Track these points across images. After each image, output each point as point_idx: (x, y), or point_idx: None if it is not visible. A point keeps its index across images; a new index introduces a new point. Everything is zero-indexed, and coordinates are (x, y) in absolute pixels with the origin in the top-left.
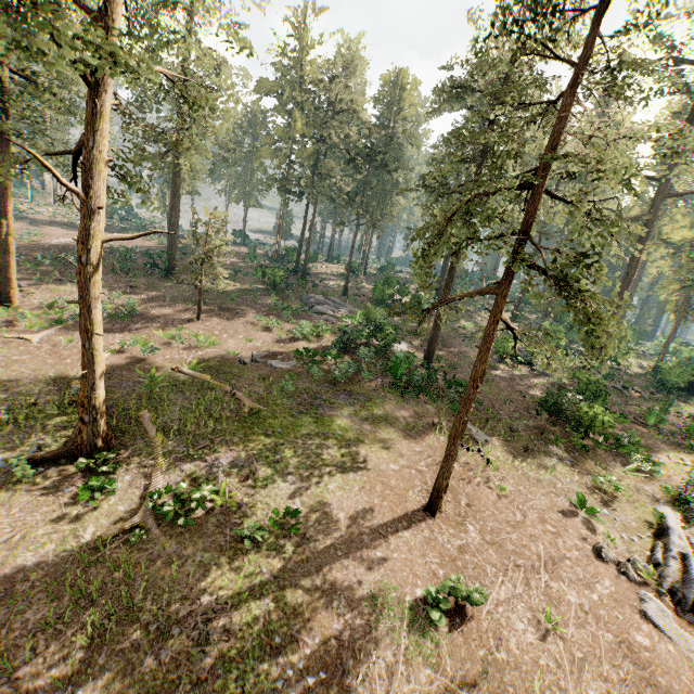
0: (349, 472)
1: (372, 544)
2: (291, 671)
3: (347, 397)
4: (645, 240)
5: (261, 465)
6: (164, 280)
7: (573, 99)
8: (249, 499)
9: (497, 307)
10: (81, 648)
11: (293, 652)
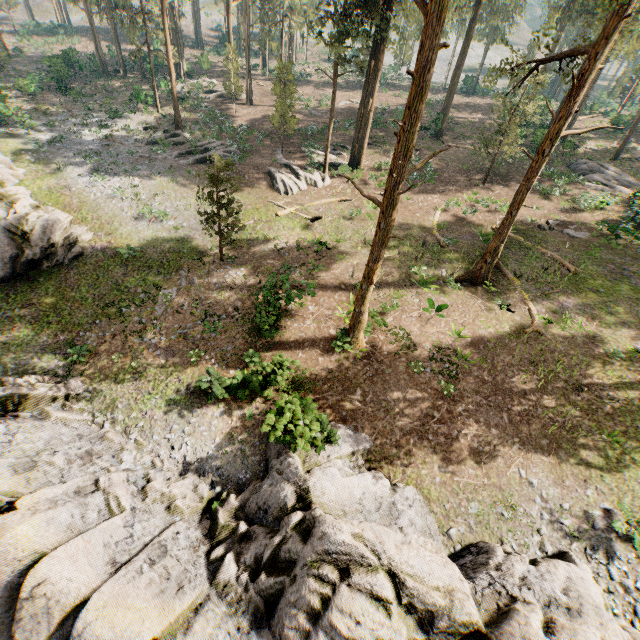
0: None
1: None
2: None
3: None
4: None
5: (599, 313)
6: (435, 142)
7: None
8: (600, 333)
9: None
10: (536, 380)
11: None
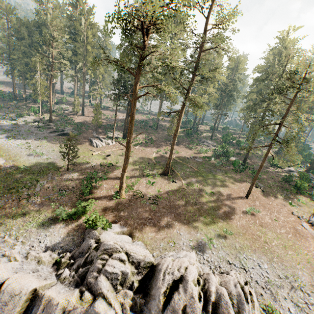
0: (224, 187)
1: (232, 200)
2: (219, 213)
3: (219, 170)
4: None
5: (203, 182)
6: (154, 131)
7: (290, 106)
8: (203, 188)
9: (268, 150)
10: (183, 203)
11: (219, 211)
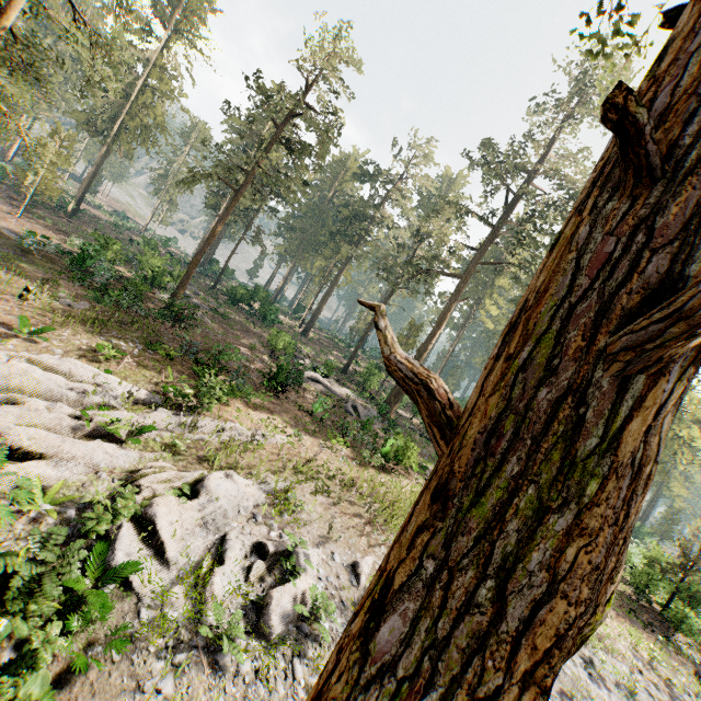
0: None
1: None
2: None
3: (13, 253)
4: (455, 296)
5: None
6: (56, 213)
7: None
8: None
9: None
10: None
11: None
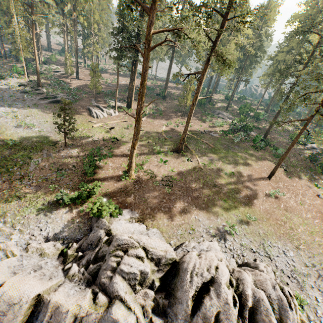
0: (244, 166)
1: (254, 181)
2: (241, 196)
3: (238, 147)
4: None
5: (221, 161)
6: (162, 100)
7: None
8: (221, 167)
9: (306, 124)
10: (200, 184)
11: (240, 194)
